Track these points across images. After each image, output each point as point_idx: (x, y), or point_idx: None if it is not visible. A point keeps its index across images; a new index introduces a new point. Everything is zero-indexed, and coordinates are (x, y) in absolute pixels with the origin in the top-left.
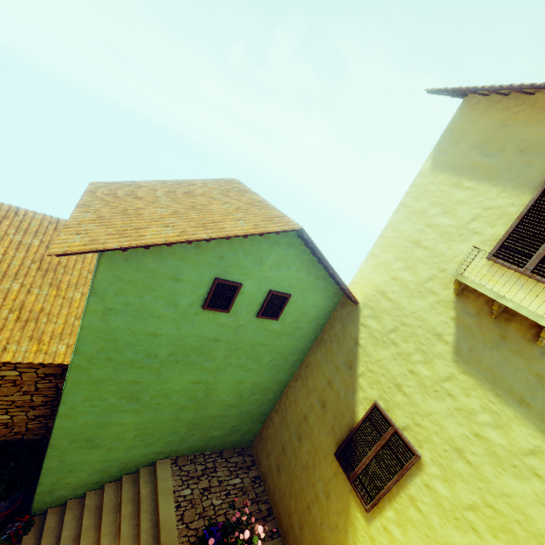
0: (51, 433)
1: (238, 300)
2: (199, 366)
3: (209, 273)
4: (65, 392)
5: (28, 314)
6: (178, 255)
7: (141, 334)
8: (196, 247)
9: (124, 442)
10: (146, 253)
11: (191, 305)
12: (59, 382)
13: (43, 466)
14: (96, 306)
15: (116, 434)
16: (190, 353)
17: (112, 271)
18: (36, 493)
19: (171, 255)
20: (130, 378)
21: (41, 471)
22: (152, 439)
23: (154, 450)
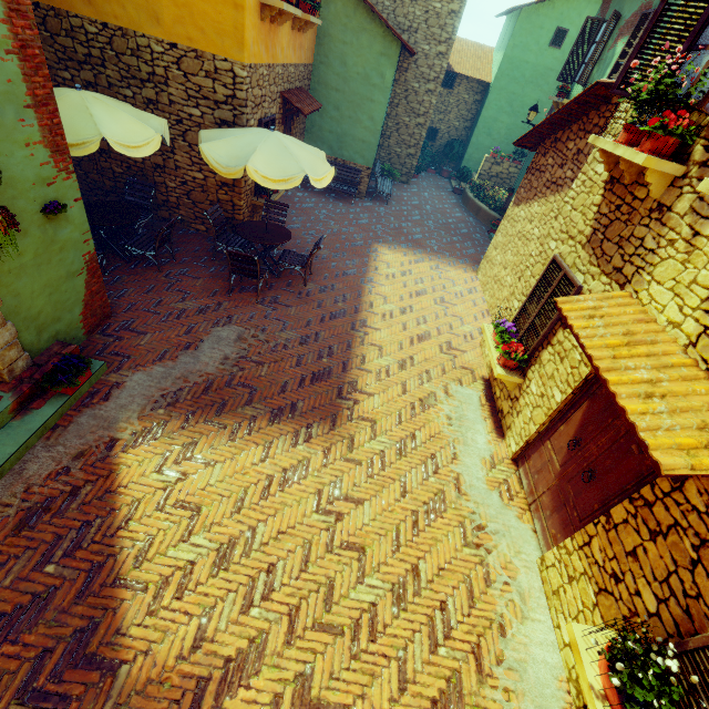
0: (479, 119)
1: (565, 42)
2: (540, 89)
3: (555, 24)
4: (489, 93)
5: (476, 69)
6: (544, 14)
7: (522, 61)
8: (552, 9)
9: (499, 137)
10: (533, 14)
11: (544, 44)
12: (478, 107)
13: (471, 140)
14: (511, 44)
15: (498, 130)
16: (538, 78)
17: (520, 24)
18: (463, 159)
19: (542, 14)
20: (512, 90)
21: (469, 144)
22: (510, 141)
23: (509, 151)
